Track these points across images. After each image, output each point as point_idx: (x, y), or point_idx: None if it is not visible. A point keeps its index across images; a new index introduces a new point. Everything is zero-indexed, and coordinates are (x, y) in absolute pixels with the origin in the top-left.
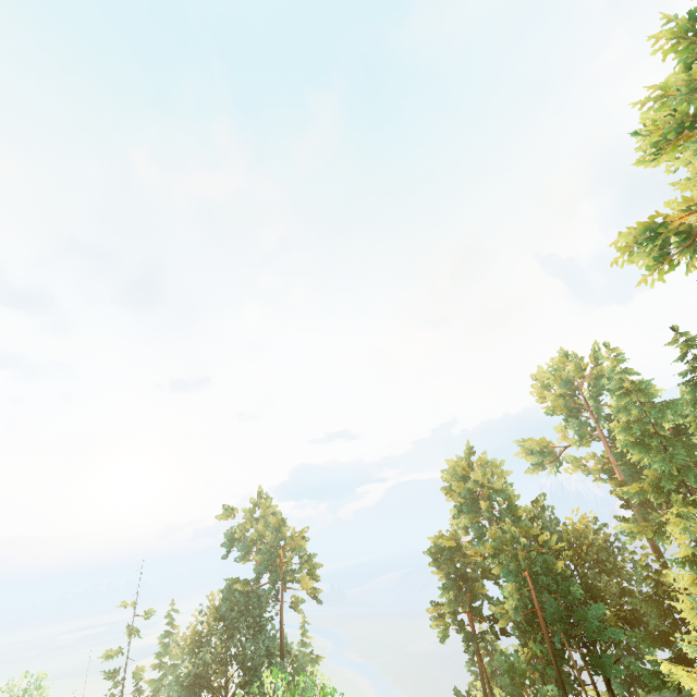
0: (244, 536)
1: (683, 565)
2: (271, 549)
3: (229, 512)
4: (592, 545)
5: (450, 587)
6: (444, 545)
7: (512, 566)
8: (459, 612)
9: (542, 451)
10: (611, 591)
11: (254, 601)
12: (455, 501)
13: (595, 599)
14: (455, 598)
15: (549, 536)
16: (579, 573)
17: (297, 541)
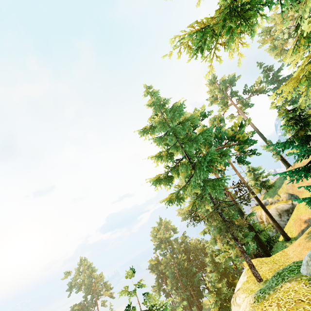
0: (77, 281)
1: (210, 263)
2: (88, 286)
3: (67, 274)
4: (200, 247)
5: (157, 279)
6: (153, 263)
7: (170, 271)
8: (162, 286)
9: (184, 213)
10: (206, 263)
11: (85, 309)
12: (154, 245)
13: (203, 266)
14: (158, 284)
15: (181, 256)
16: (198, 258)
17: (99, 278)
